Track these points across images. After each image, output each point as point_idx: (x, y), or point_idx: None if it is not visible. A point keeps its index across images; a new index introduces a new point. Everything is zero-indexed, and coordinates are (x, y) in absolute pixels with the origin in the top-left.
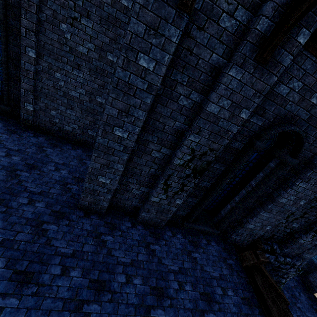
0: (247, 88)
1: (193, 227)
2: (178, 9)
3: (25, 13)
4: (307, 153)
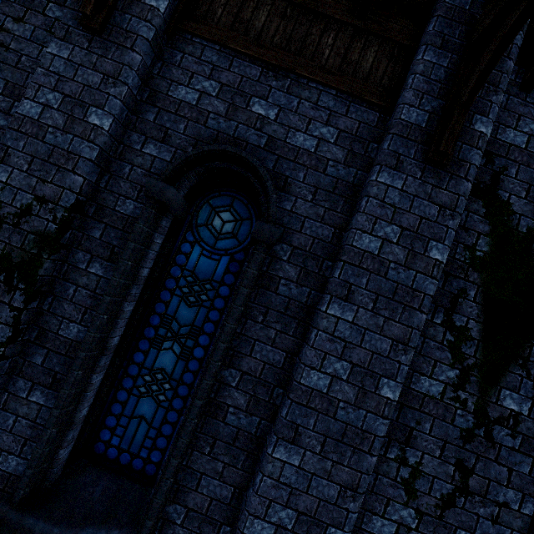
0: (87, 71)
1: (26, 529)
2: None
3: None
4: (317, 226)
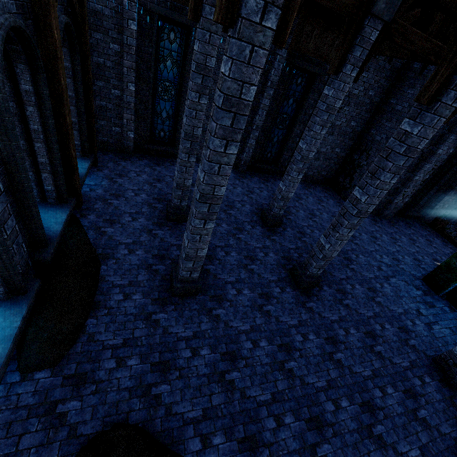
0: (455, 141)
1: (407, 215)
2: None
3: None
4: None
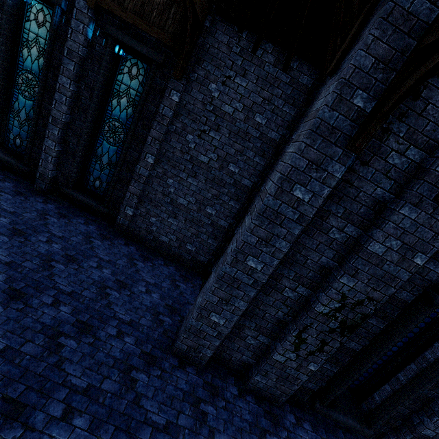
0: (424, 229)
1: (330, 414)
2: (346, 149)
3: (156, 125)
4: None
